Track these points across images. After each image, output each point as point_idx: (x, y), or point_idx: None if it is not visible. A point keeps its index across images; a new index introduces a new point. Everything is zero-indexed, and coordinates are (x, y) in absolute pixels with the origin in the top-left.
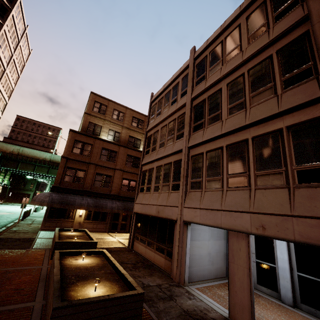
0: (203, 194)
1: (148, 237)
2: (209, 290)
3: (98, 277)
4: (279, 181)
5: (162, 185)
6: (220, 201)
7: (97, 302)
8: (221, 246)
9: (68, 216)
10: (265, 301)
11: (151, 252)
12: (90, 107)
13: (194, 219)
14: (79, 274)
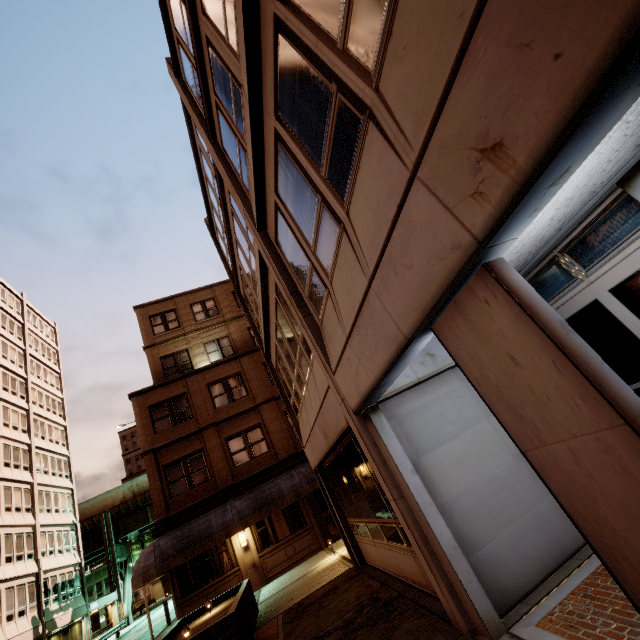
0: (333, 295)
1: (361, 514)
2: (596, 601)
3: None
4: None
5: (299, 366)
6: (356, 263)
7: None
8: None
9: (222, 565)
10: None
11: (386, 552)
12: (147, 333)
13: (361, 385)
14: None
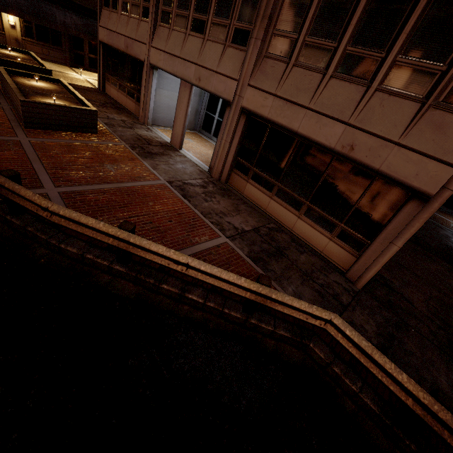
0: (170, 34)
1: (119, 80)
2: (169, 132)
3: (57, 97)
4: (223, 35)
5: (131, 4)
6: (181, 47)
7: (57, 106)
8: (194, 102)
9: None
10: (209, 144)
11: (123, 96)
12: None
13: (159, 64)
14: (36, 92)
